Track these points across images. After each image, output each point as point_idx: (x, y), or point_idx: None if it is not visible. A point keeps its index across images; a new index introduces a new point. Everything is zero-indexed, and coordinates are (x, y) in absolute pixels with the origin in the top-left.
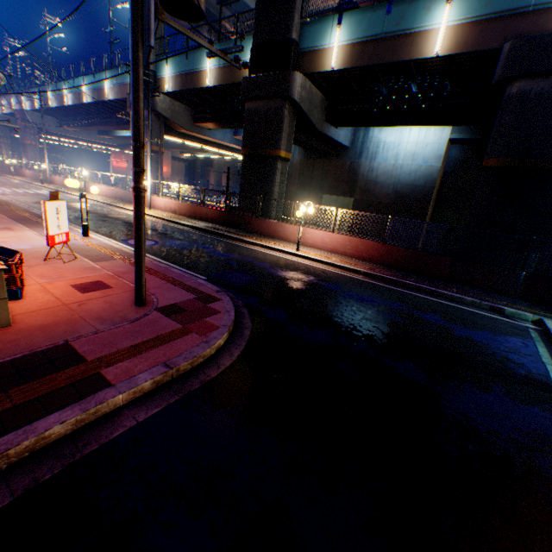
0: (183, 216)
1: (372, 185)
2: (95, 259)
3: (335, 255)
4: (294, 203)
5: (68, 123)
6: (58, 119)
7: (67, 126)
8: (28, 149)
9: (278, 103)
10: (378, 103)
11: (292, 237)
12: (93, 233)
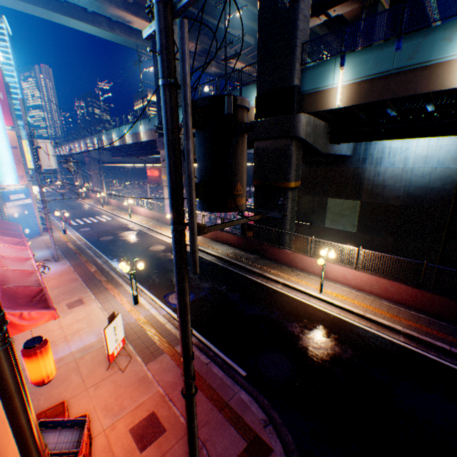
0: (206, 237)
1: (379, 188)
2: (146, 355)
3: (361, 294)
4: (310, 238)
5: (117, 155)
6: (110, 152)
7: (116, 156)
8: (93, 177)
9: (284, 142)
10: (385, 124)
11: (311, 268)
12: (141, 287)
